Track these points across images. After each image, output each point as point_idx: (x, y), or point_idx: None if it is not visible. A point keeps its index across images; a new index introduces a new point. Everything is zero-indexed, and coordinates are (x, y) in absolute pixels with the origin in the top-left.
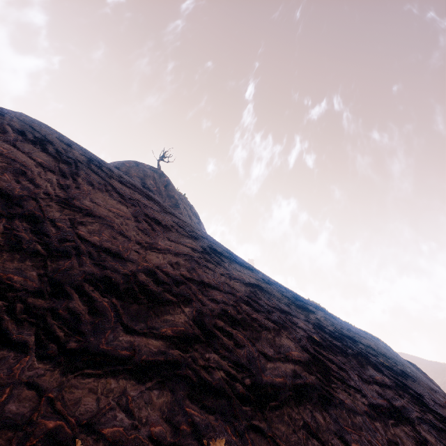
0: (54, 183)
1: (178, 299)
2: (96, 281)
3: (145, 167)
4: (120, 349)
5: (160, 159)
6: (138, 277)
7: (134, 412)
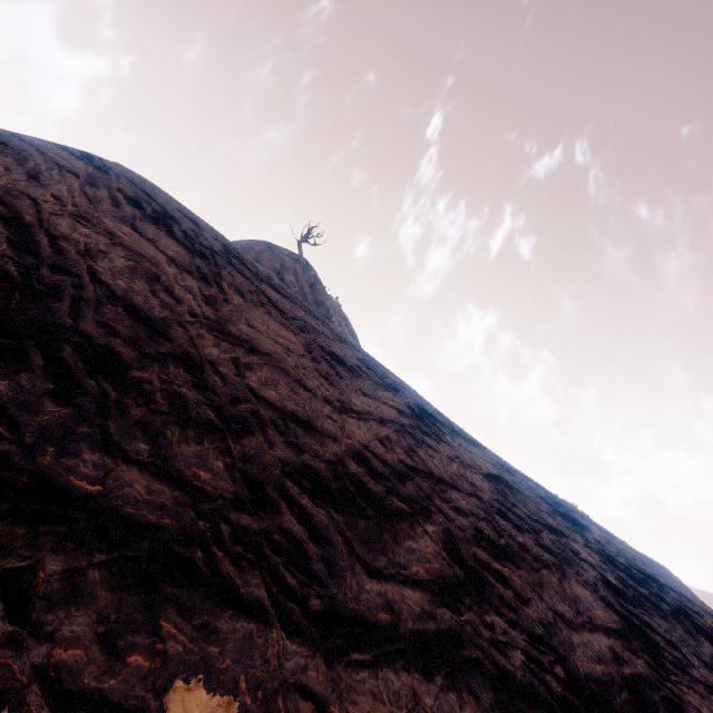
0: (196, 294)
1: (411, 508)
2: (299, 476)
3: (282, 253)
4: (375, 609)
5: (303, 240)
6: (347, 465)
7: None
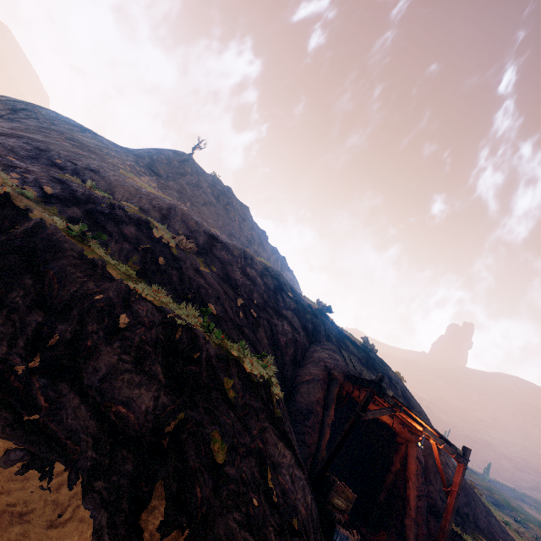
0: None
1: None
2: None
3: (166, 150)
4: None
5: (194, 147)
6: None
7: None
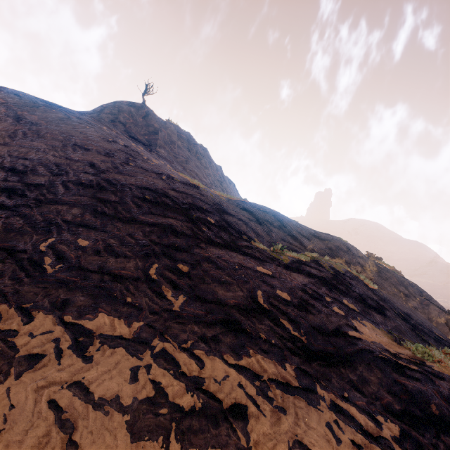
0: None
1: None
2: None
3: (122, 104)
4: None
5: (144, 94)
6: None
7: None
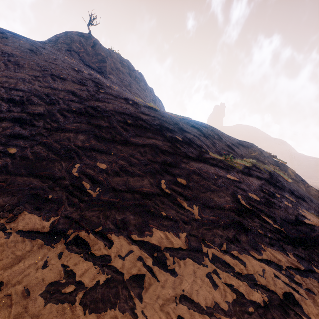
0: None
1: None
2: None
3: (73, 34)
4: None
5: (89, 24)
6: None
7: None
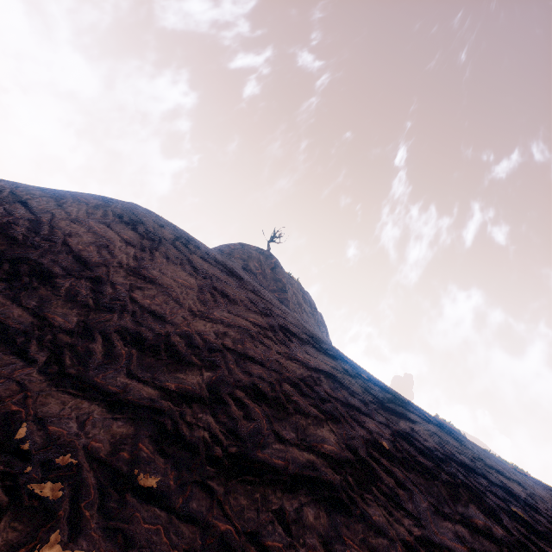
0: (130, 255)
1: (203, 363)
2: (126, 334)
3: (251, 249)
4: (111, 385)
5: (270, 240)
6: (171, 337)
7: (87, 427)
